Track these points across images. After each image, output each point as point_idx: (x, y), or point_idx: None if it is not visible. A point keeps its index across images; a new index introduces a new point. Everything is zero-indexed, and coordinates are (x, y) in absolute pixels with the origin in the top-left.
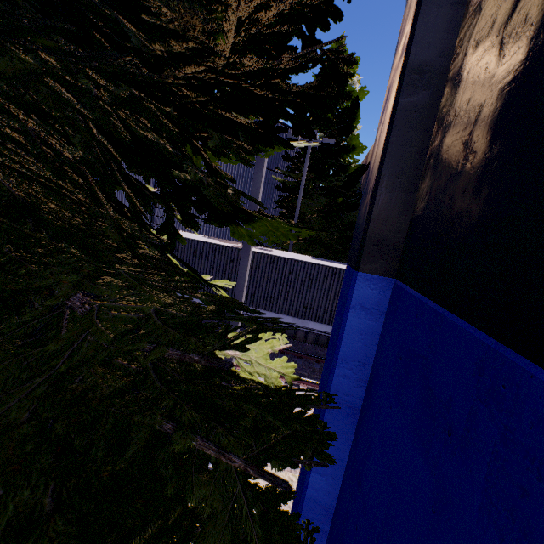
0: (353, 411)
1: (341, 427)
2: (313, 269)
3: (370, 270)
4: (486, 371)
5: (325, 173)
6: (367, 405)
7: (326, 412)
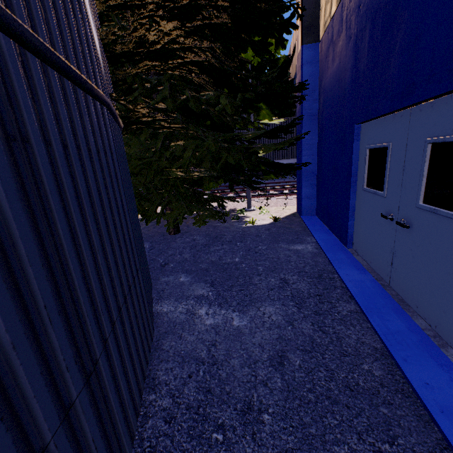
0: (315, 117)
1: (311, 127)
2: (273, 124)
3: (308, 42)
4: (343, 4)
5: (263, 69)
6: (320, 105)
7: (303, 123)
